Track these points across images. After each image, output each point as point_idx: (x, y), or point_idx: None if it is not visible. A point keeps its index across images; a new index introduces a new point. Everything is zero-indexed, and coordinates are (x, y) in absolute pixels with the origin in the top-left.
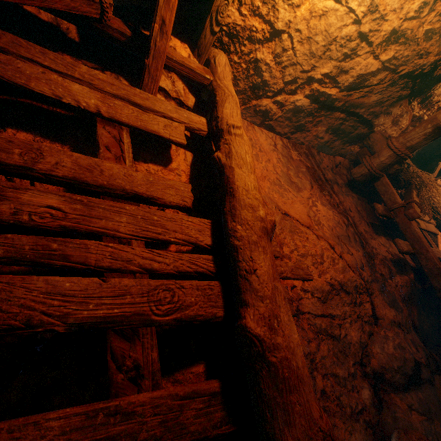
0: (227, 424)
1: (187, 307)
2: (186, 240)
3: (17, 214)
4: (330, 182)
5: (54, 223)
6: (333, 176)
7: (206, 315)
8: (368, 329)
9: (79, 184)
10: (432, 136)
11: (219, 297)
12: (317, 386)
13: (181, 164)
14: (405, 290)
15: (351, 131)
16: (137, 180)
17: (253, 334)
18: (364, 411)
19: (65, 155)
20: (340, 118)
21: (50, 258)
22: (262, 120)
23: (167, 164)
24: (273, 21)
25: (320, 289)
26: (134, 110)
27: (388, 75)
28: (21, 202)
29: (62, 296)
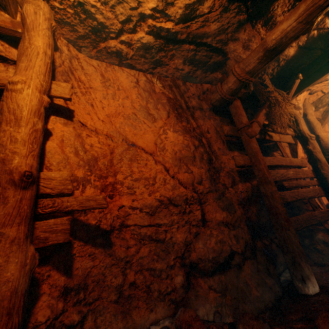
0: None
1: None
2: None
3: None
4: (192, 109)
5: None
6: (198, 103)
7: None
8: (195, 231)
9: None
10: (265, 60)
11: None
12: (126, 281)
13: None
14: (245, 195)
15: (207, 61)
16: None
17: None
18: (172, 292)
19: None
20: (191, 49)
21: None
22: (119, 60)
23: None
24: None
25: (149, 205)
26: None
27: (216, 1)
28: None
29: None
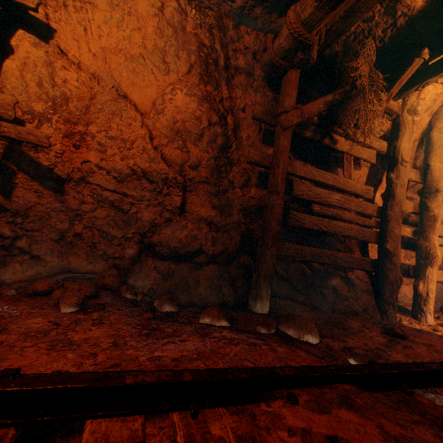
0: None
1: None
2: None
3: None
4: (233, 71)
5: None
6: (248, 64)
7: None
8: (168, 216)
9: None
10: (325, 4)
11: None
12: (72, 230)
13: None
14: (255, 203)
15: None
16: None
17: None
18: (119, 259)
19: None
20: None
21: None
22: None
23: None
24: None
25: (118, 171)
26: None
27: None
28: None
29: None
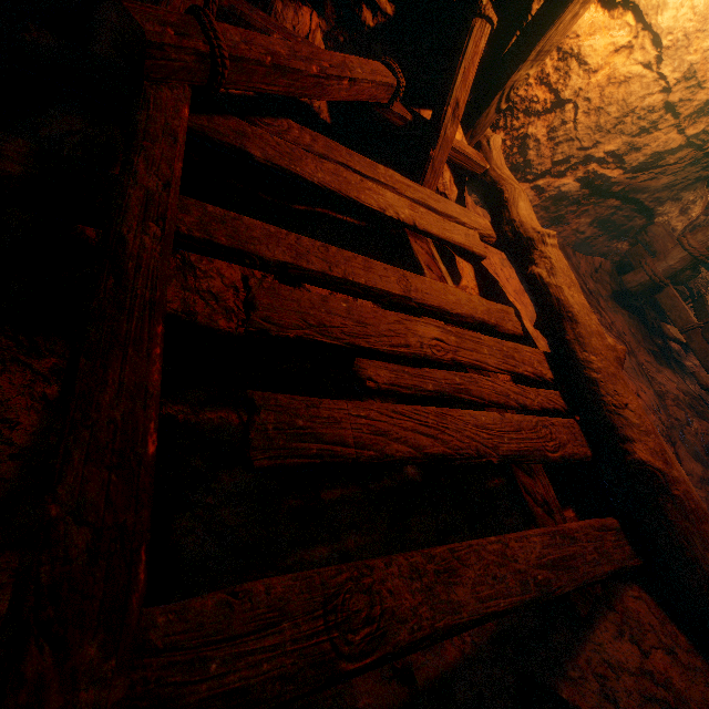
0: (635, 558)
1: (564, 445)
2: (534, 373)
3: (423, 348)
4: (594, 295)
5: (447, 356)
6: (594, 286)
7: (580, 454)
8: None
9: (441, 313)
10: None
11: (581, 436)
12: None
13: (469, 280)
14: (707, 440)
15: (623, 224)
16: (476, 305)
17: (654, 467)
18: None
19: (421, 280)
20: (613, 206)
21: (460, 392)
22: None
23: (458, 281)
24: (561, 89)
25: None
26: (436, 218)
27: (691, 152)
28: (418, 335)
29: (485, 429)
